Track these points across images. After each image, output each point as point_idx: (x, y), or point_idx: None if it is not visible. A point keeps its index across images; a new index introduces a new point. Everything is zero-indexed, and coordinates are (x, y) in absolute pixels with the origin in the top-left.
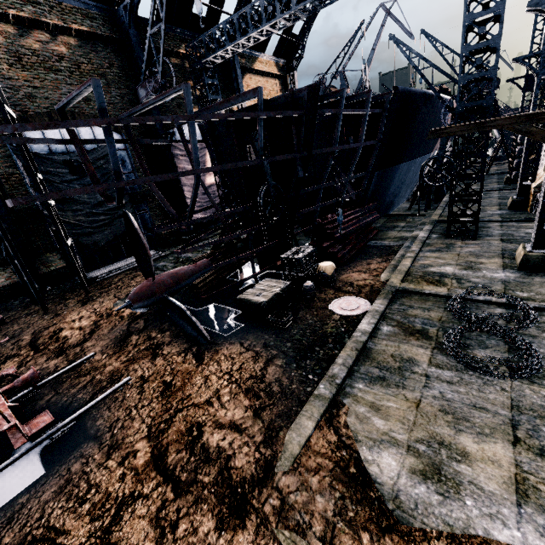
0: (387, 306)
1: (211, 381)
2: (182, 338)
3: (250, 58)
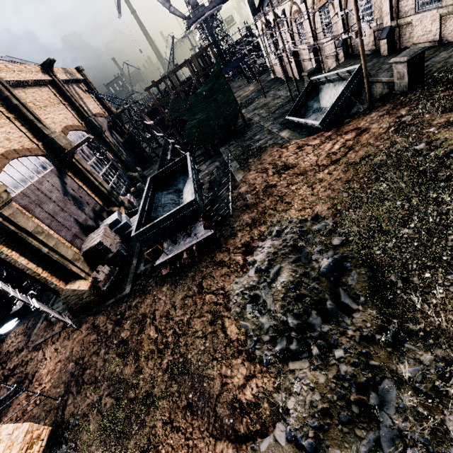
0: None
1: (9, 342)
2: None
3: None
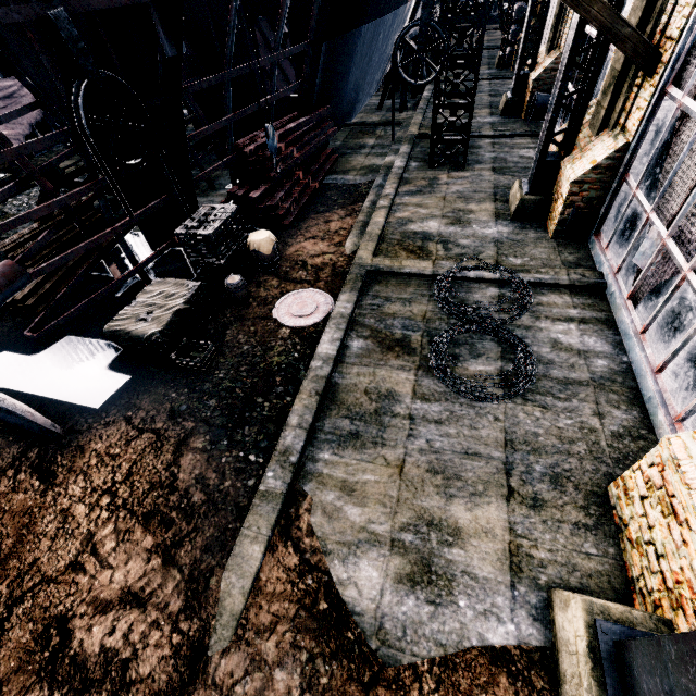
0: (355, 303)
1: (76, 520)
2: (5, 434)
3: None
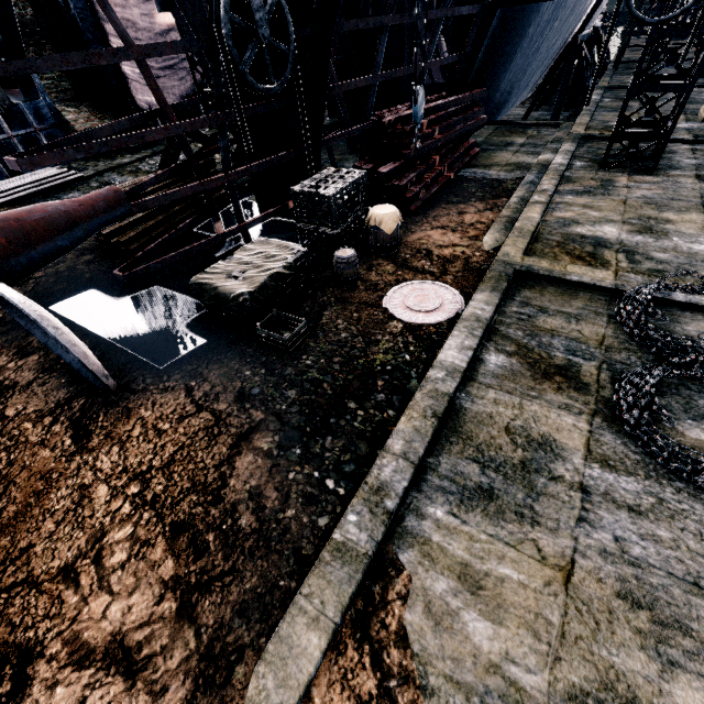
0: (497, 307)
1: (92, 504)
2: (60, 374)
3: None
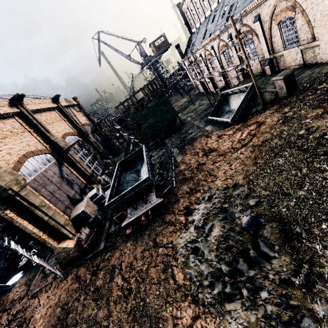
0: None
1: (14, 291)
2: (3, 293)
3: None
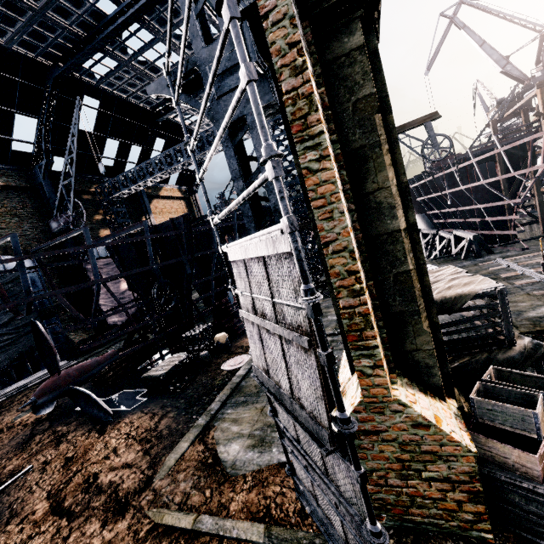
0: None
1: (110, 443)
2: (88, 422)
3: (156, 188)
